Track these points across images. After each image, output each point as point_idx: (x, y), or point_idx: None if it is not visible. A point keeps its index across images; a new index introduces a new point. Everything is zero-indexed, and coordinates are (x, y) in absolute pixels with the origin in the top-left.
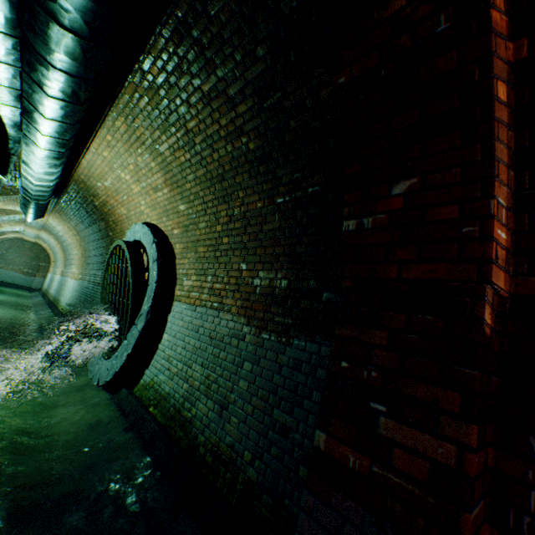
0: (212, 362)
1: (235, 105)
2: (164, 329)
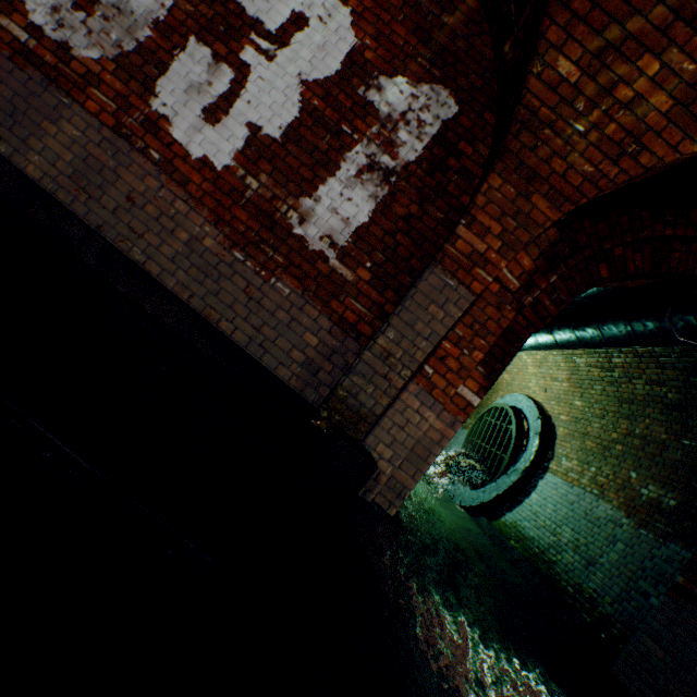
0: (583, 531)
1: (662, 368)
2: (532, 489)
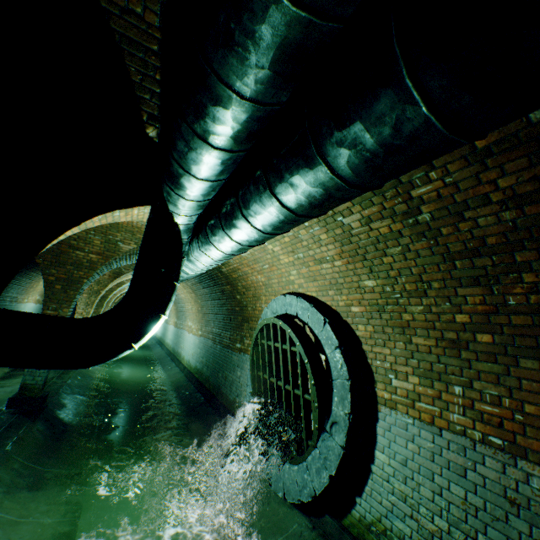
0: None
1: None
2: (373, 444)
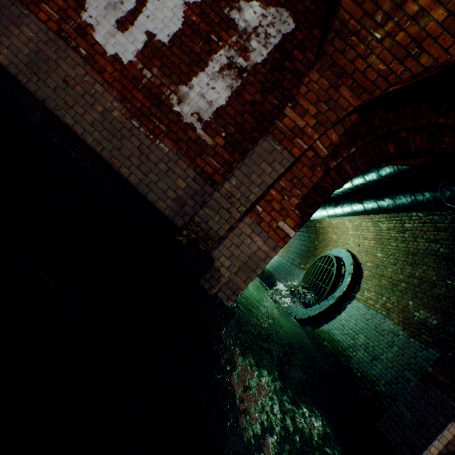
0: (372, 338)
1: (438, 231)
2: (342, 310)
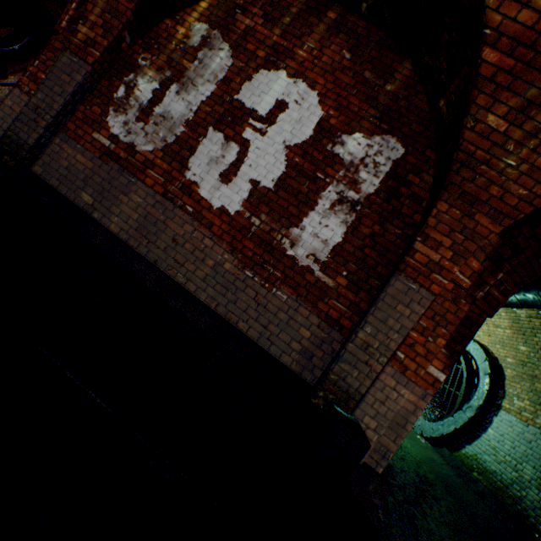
0: None
1: None
2: (487, 425)
